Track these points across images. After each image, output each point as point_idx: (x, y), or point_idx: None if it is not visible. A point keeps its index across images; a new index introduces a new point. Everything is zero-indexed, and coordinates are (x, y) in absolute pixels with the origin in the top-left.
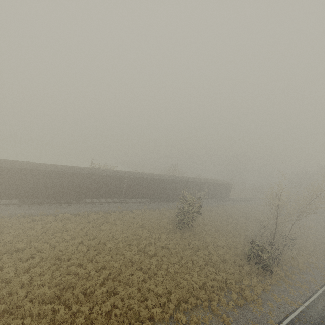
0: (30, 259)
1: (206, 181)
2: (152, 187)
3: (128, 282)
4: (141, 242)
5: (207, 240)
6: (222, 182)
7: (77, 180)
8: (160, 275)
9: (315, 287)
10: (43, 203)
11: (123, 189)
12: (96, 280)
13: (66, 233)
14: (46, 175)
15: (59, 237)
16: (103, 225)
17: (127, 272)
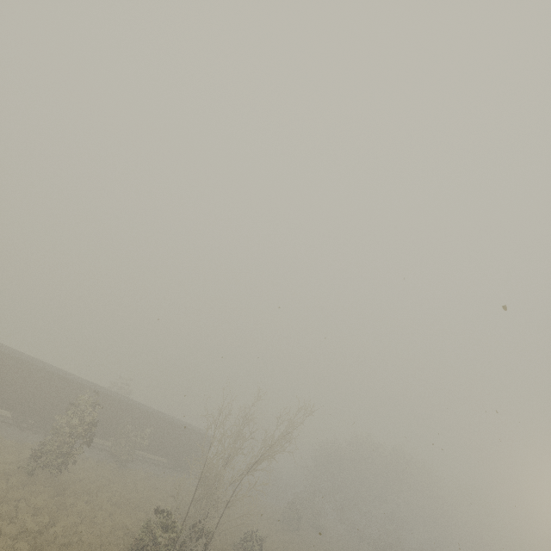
0: None
1: (164, 415)
2: (34, 387)
3: None
4: None
5: (75, 508)
6: (197, 429)
7: None
8: None
9: None
10: None
11: None
12: None
13: None
14: None
15: None
16: None
17: None
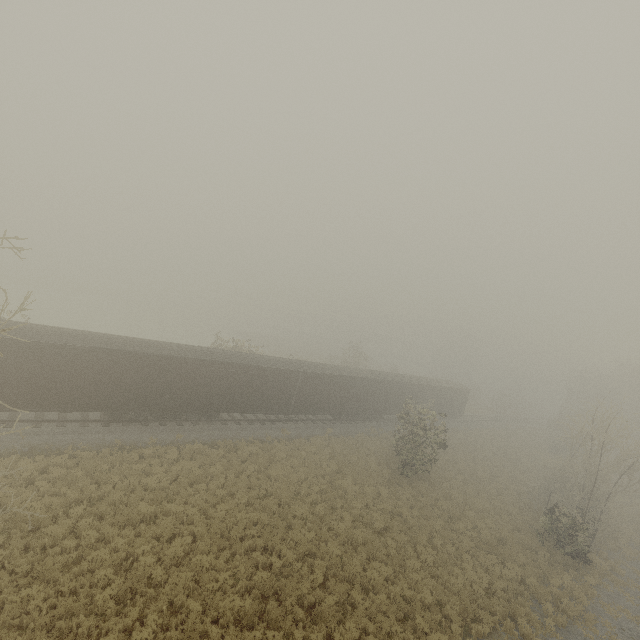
0: (170, 537)
1: (429, 382)
2: (341, 392)
3: (364, 583)
4: (351, 503)
5: (458, 500)
6: (454, 386)
7: (217, 376)
8: (412, 570)
9: None
10: (149, 421)
11: (292, 395)
12: (309, 580)
13: (214, 484)
14: (165, 366)
15: (206, 493)
16: (274, 468)
17: (354, 563)
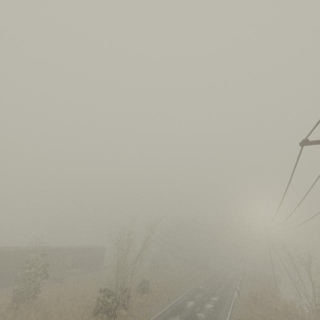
0: None
1: (74, 247)
2: None
3: None
4: None
5: (53, 311)
6: (95, 247)
7: None
8: None
9: (153, 315)
10: None
11: None
12: None
13: None
14: None
15: None
16: None
17: None
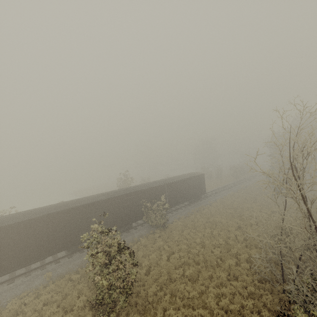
0: None
1: (165, 182)
2: (59, 228)
3: None
4: None
5: None
6: (190, 176)
7: None
8: None
9: None
10: None
11: None
12: None
13: None
14: None
15: None
16: None
17: None
